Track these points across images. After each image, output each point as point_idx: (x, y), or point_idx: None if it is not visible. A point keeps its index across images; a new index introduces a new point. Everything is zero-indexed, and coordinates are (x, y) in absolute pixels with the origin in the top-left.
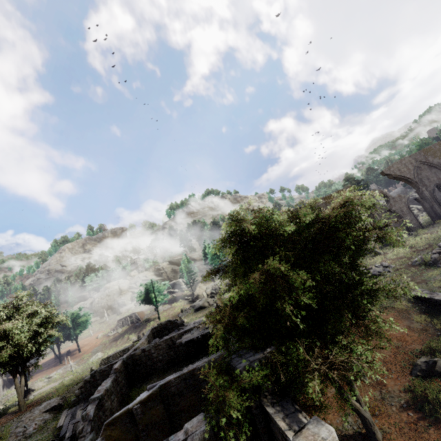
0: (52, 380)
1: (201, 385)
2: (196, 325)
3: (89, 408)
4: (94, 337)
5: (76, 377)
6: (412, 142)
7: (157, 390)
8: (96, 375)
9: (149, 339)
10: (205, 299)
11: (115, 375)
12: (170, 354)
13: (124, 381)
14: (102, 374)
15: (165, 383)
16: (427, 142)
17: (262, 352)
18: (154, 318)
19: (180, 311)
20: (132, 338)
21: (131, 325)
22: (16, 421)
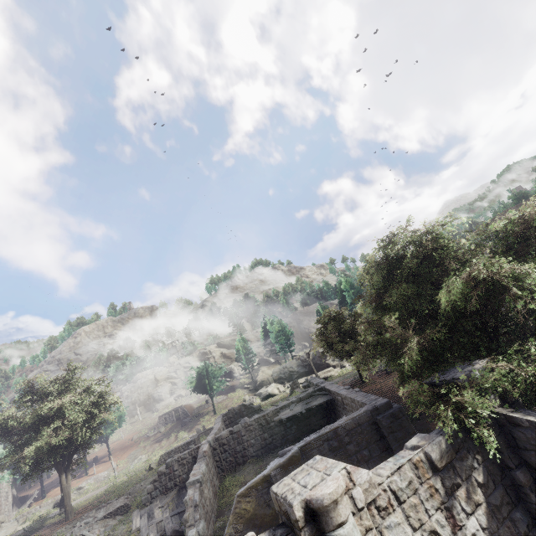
0: (83, 491)
1: (347, 447)
2: (293, 400)
3: (191, 493)
4: (126, 440)
5: (131, 478)
6: (508, 196)
7: (298, 451)
8: (172, 465)
9: (223, 426)
10: (274, 385)
11: (205, 459)
12: (264, 437)
13: (213, 469)
14: (180, 463)
15: (304, 444)
16: (526, 196)
17: (477, 363)
18: (208, 411)
19: (241, 402)
20: (184, 436)
21: (178, 422)
22: (66, 530)
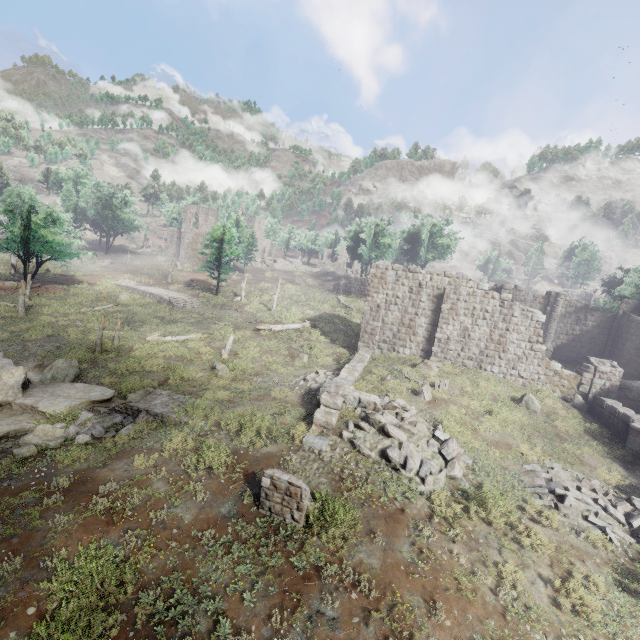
0: None
1: None
2: None
3: None
4: None
5: None
6: None
7: None
8: None
9: None
10: None
11: None
12: None
13: None
14: None
15: None
16: None
17: (635, 300)
18: None
19: None
20: None
21: None
22: None
